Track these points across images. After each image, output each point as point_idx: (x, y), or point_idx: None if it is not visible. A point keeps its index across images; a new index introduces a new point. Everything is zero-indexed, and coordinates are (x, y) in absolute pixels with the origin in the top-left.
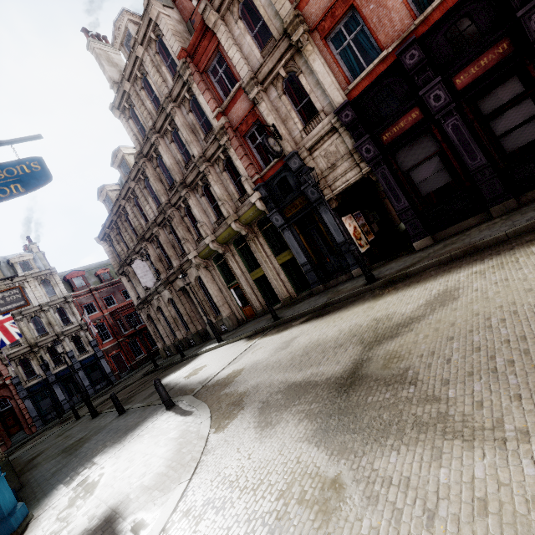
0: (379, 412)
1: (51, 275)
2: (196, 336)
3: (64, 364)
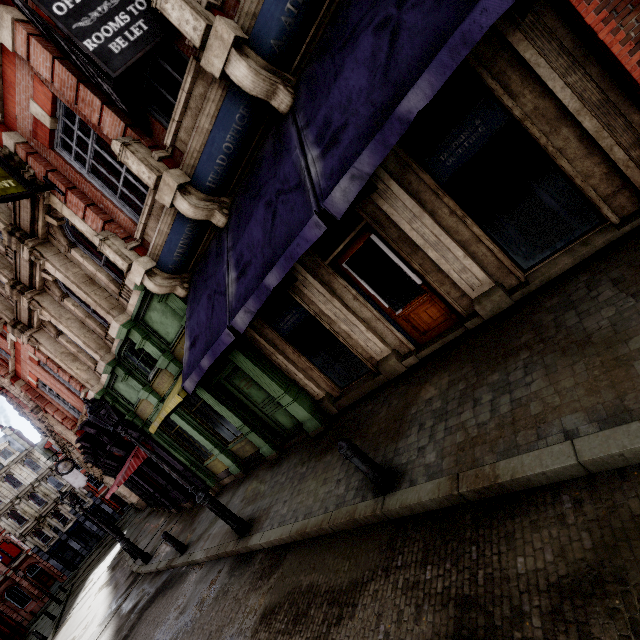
0: None
1: (30, 453)
2: (134, 506)
3: (71, 521)
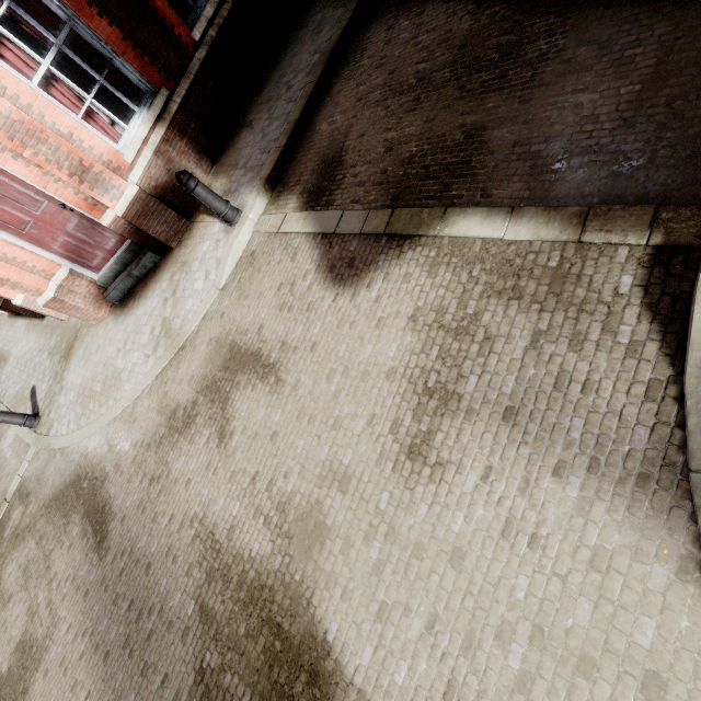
0: (245, 643)
1: None
2: None
3: None
